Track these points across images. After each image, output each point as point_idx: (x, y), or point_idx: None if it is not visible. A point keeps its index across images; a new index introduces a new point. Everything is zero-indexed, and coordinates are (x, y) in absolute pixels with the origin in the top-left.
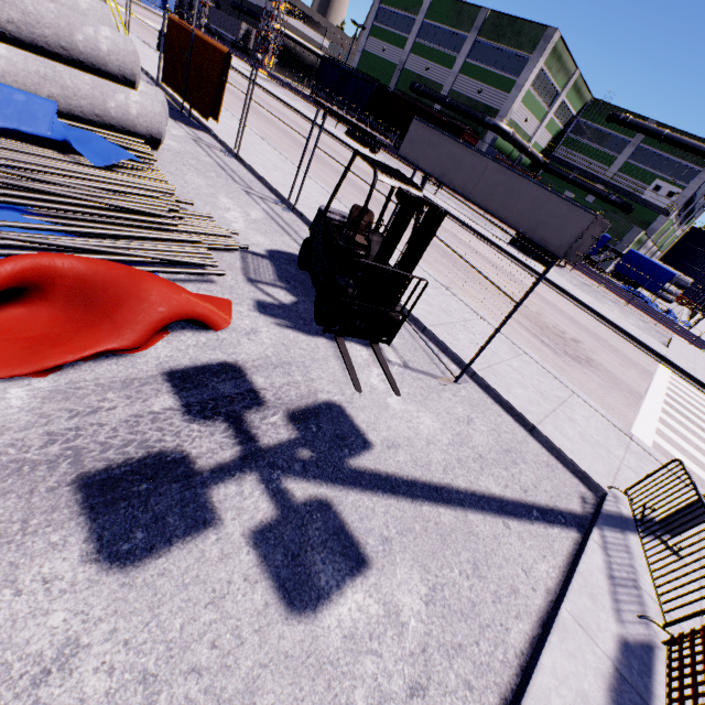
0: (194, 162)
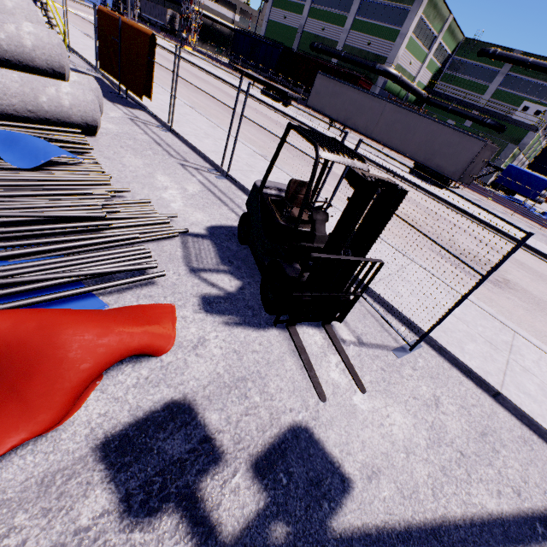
0: (131, 142)
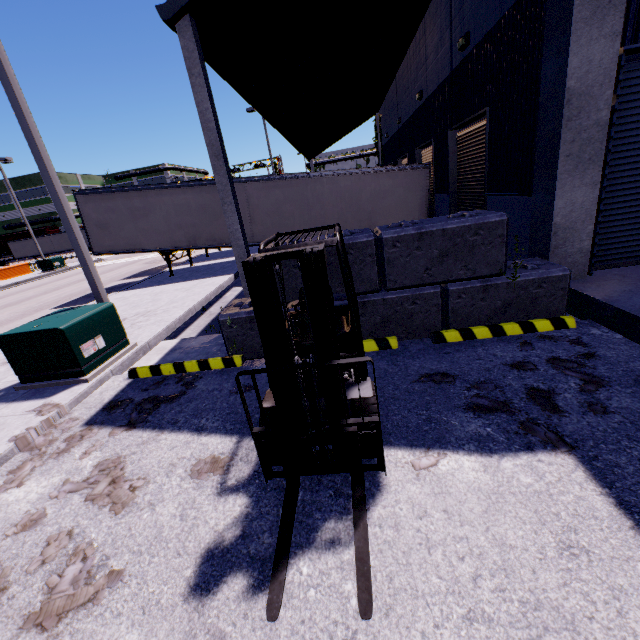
0: None
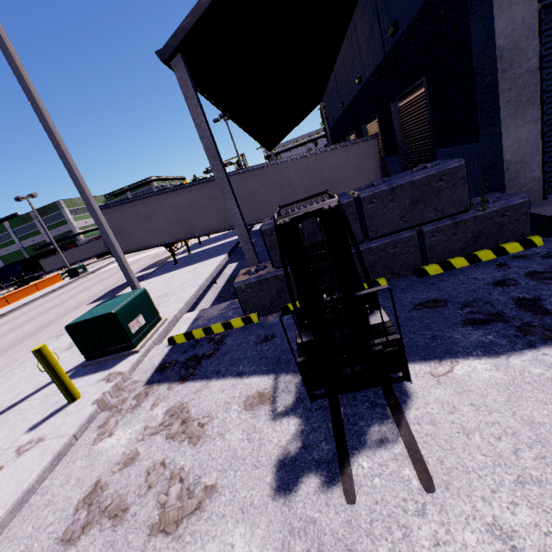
0: None
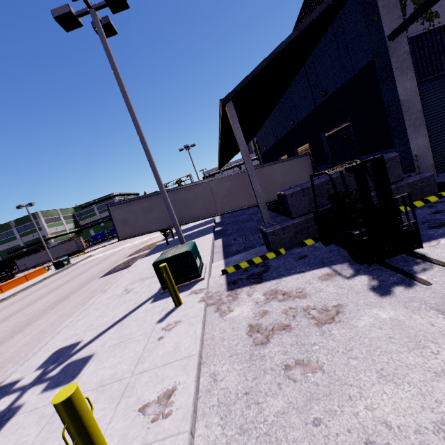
0: None
